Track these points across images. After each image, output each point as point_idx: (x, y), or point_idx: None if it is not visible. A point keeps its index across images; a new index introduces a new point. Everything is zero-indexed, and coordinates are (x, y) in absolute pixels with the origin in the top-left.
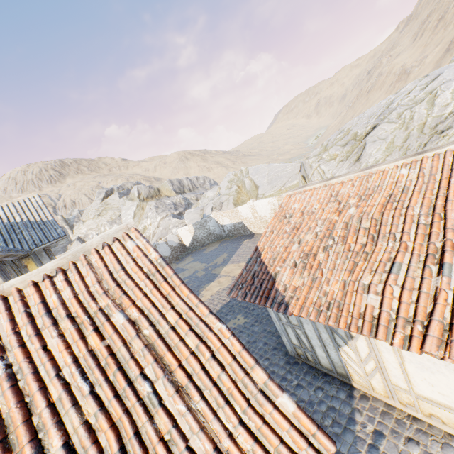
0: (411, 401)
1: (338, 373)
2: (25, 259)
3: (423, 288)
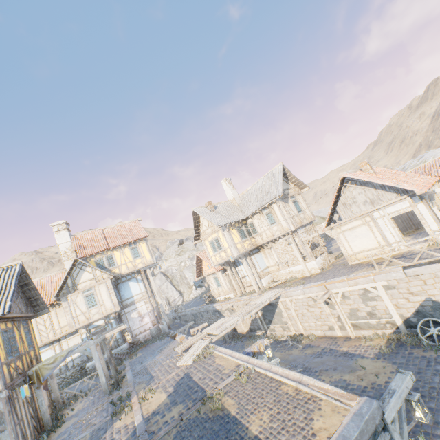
0: None
1: None
2: None
3: None
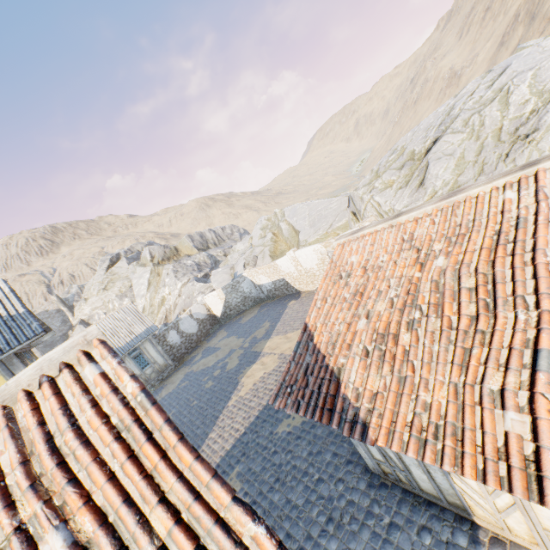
0: None
1: (449, 502)
2: None
3: None
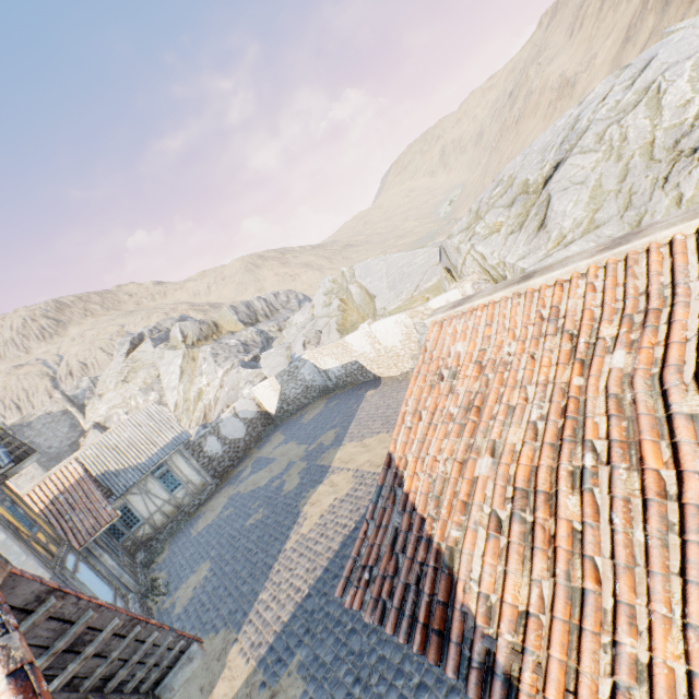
0: None
1: None
2: None
3: None
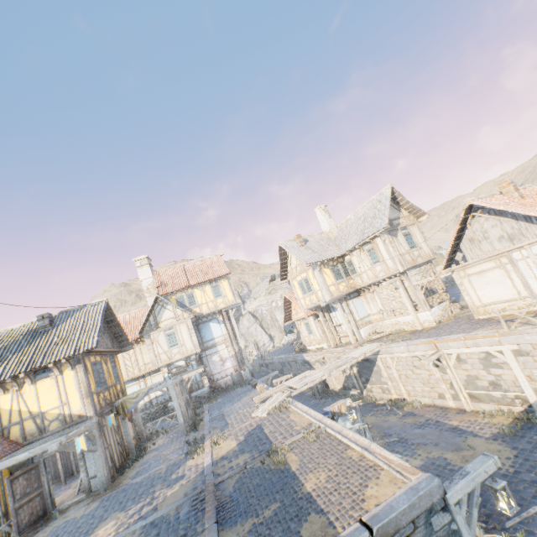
0: None
1: None
2: None
3: None
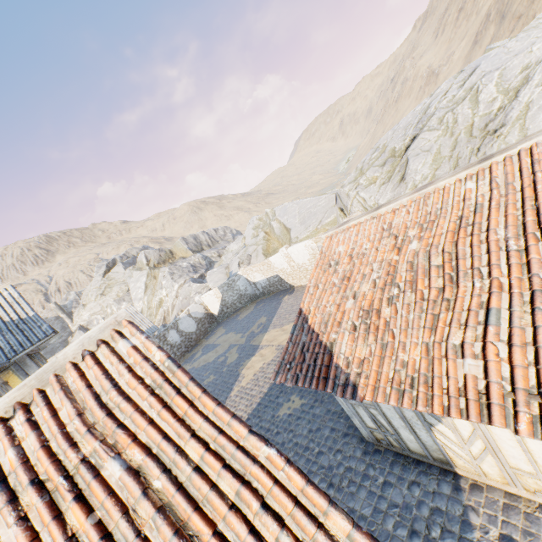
0: (541, 486)
1: (434, 458)
2: (3, 374)
3: (540, 341)
